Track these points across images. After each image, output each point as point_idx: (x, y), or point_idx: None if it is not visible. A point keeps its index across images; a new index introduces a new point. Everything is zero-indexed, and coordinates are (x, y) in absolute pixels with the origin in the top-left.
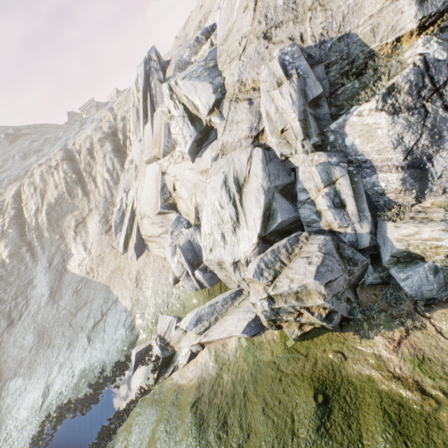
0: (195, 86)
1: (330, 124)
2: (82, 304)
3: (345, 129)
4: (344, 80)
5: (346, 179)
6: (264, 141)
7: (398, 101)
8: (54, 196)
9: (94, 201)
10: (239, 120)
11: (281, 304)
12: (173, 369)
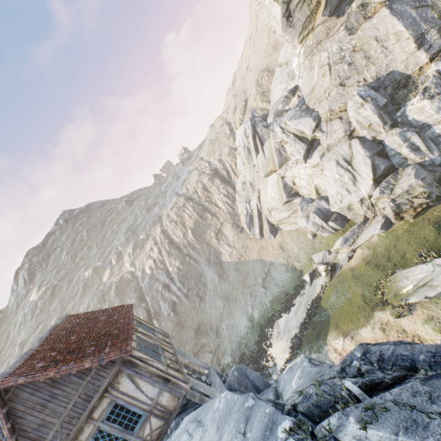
0: (300, 121)
1: (396, 114)
2: (246, 274)
3: (406, 113)
4: (397, 92)
5: (415, 136)
6: (356, 135)
7: (431, 93)
8: (191, 223)
9: (221, 218)
10: (335, 130)
11: (400, 201)
12: (340, 269)
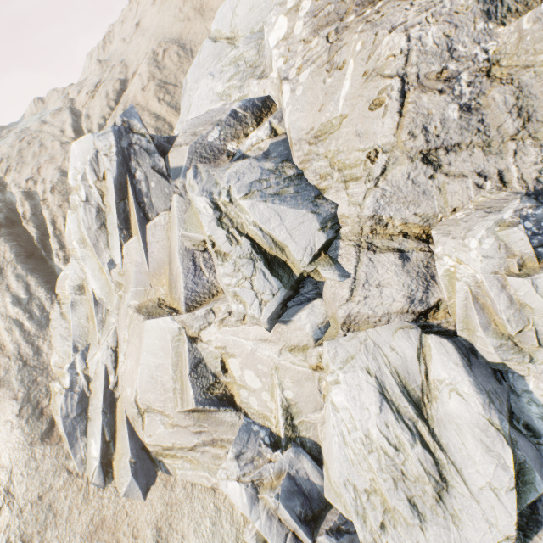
0: (280, 213)
1: None
2: None
3: None
4: None
5: None
6: (439, 321)
7: None
8: None
9: None
10: (382, 282)
11: None
12: None
